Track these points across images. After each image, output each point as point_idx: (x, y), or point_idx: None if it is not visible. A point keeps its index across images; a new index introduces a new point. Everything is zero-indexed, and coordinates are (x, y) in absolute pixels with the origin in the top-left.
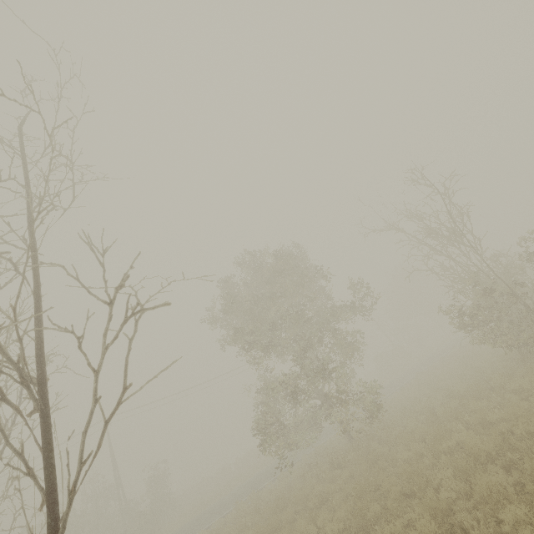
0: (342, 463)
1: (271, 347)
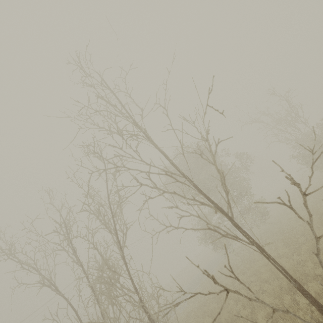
0: (261, 242)
1: (210, 190)
